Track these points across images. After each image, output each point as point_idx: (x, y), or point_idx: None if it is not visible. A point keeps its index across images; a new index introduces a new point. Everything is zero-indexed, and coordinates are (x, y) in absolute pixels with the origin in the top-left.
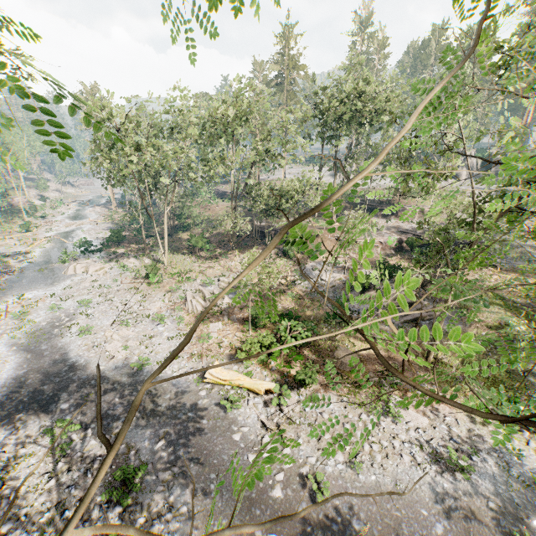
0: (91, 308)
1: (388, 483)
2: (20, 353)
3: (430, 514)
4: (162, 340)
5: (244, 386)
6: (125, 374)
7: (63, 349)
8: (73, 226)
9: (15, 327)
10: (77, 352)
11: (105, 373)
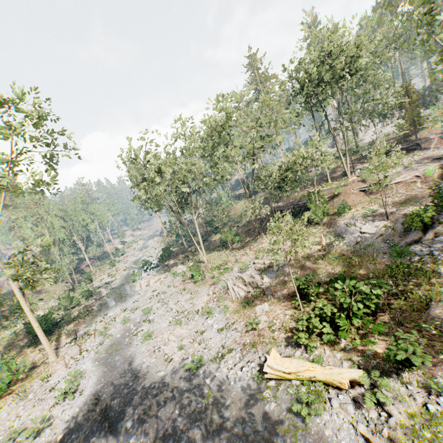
0: (152, 314)
1: None
2: (100, 367)
3: None
4: (212, 333)
5: (318, 379)
6: (182, 378)
7: (130, 358)
8: (140, 255)
9: (98, 343)
10: (141, 359)
11: (164, 379)
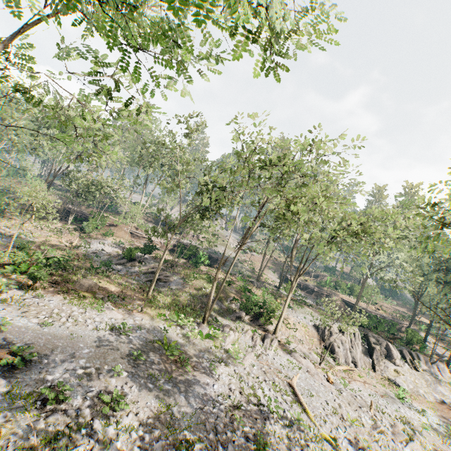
0: None
1: (65, 333)
2: None
3: (85, 346)
4: None
5: None
6: None
7: None
8: None
9: None
10: None
11: None
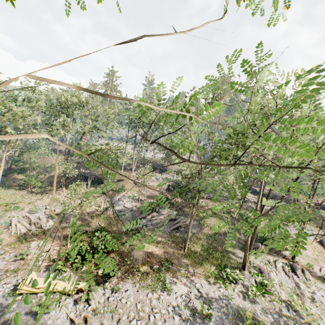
0: None
1: None
2: None
3: None
4: None
5: (58, 290)
6: None
7: None
8: None
9: None
10: None
11: None
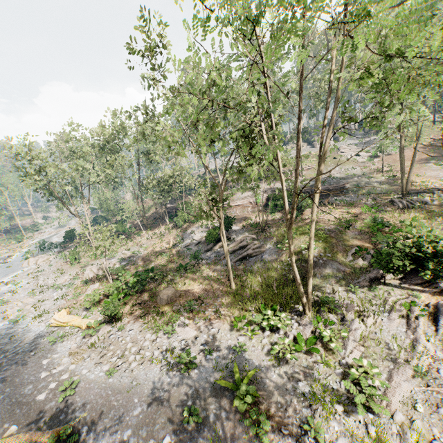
0: (20, 287)
1: (126, 382)
2: None
3: (139, 402)
4: (49, 302)
5: (76, 325)
6: (6, 328)
7: None
8: (53, 233)
9: None
10: None
11: None
